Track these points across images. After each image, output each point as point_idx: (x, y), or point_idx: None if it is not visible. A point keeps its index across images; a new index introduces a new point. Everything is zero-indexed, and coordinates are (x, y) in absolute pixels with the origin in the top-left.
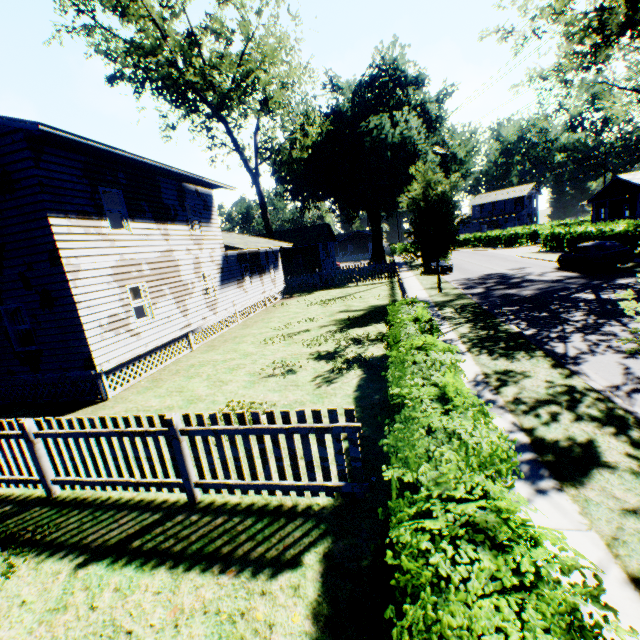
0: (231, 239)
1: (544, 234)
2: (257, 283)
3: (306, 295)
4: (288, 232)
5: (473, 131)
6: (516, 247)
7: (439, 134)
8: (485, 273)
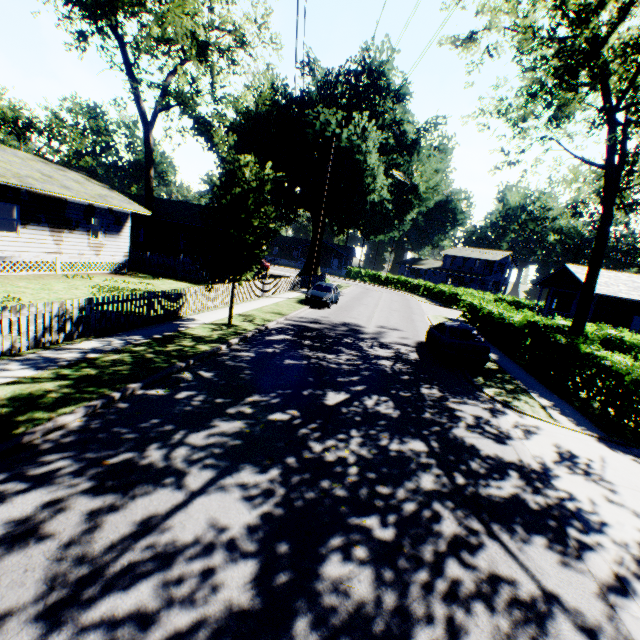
0: (15, 167)
1: (466, 301)
2: (40, 237)
3: (143, 278)
4: (197, 206)
5: (439, 167)
6: (452, 308)
7: (412, 162)
8: (349, 321)
